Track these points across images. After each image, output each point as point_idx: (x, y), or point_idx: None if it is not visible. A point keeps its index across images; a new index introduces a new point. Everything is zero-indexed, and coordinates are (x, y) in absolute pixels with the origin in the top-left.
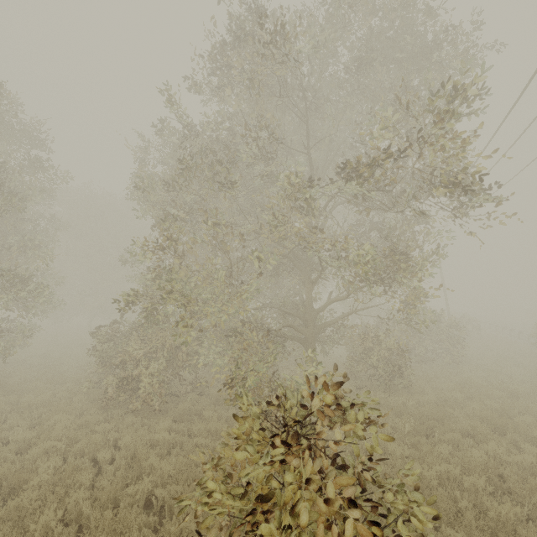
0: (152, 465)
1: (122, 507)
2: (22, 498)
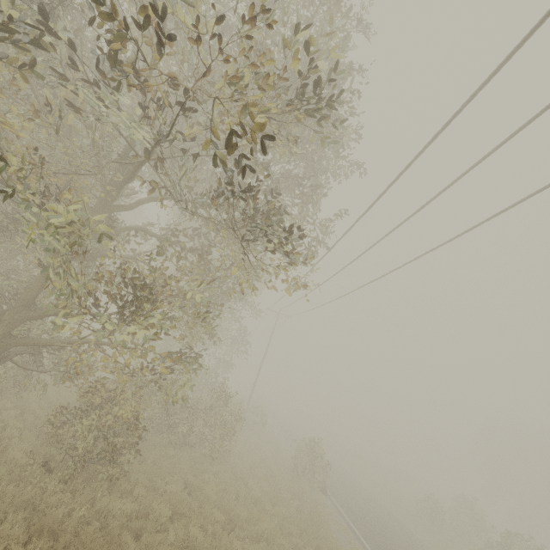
0: None
1: None
2: None
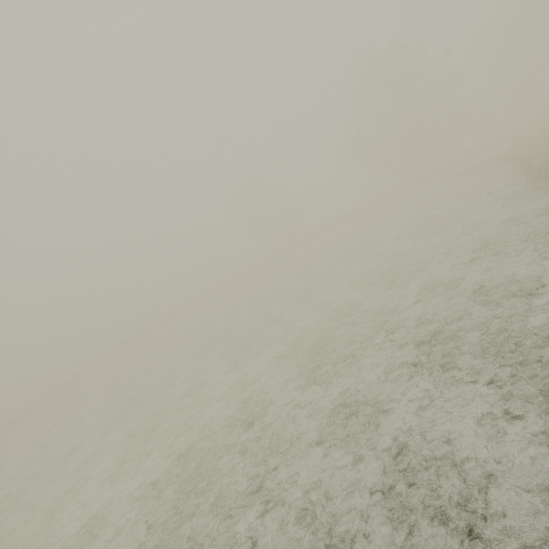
0: None
1: None
2: None
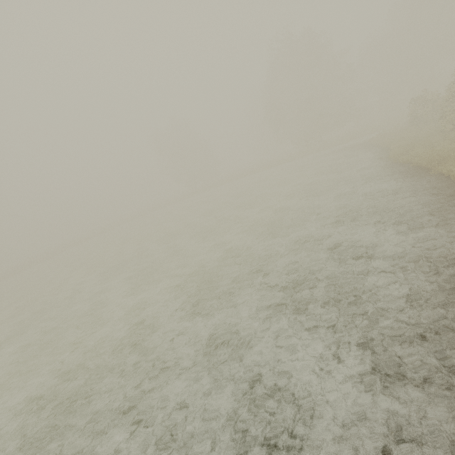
0: None
1: None
2: None
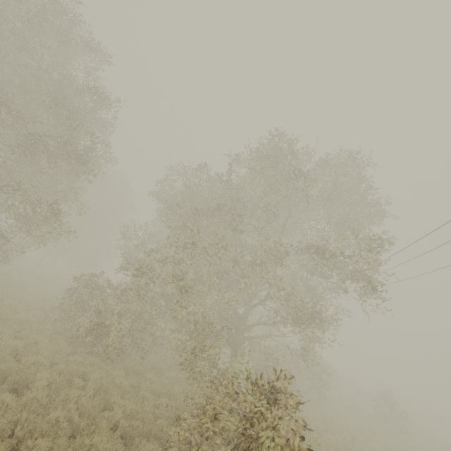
0: (114, 401)
1: (98, 424)
2: (21, 394)
